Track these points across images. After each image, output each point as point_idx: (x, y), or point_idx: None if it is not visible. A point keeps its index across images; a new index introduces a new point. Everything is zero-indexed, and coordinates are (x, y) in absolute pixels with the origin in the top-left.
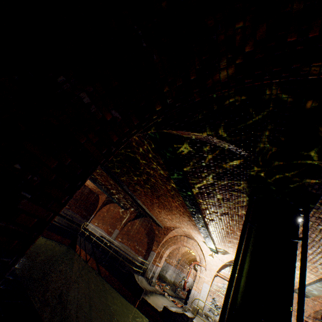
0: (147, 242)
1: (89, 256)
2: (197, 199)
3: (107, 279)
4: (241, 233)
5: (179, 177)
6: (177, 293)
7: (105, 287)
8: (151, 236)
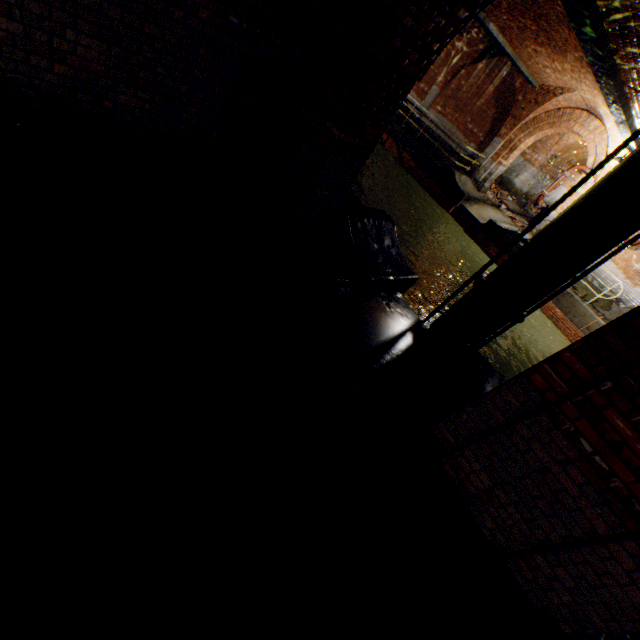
0: (492, 118)
1: (385, 137)
2: (613, 49)
3: (412, 174)
4: (621, 144)
5: (575, 6)
6: (525, 211)
7: (409, 184)
8: (503, 107)
